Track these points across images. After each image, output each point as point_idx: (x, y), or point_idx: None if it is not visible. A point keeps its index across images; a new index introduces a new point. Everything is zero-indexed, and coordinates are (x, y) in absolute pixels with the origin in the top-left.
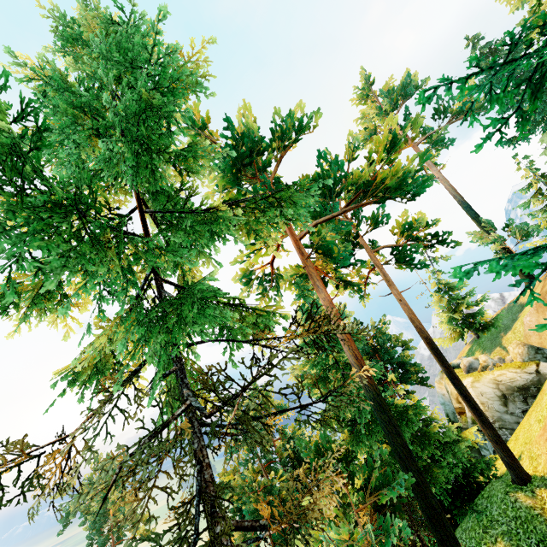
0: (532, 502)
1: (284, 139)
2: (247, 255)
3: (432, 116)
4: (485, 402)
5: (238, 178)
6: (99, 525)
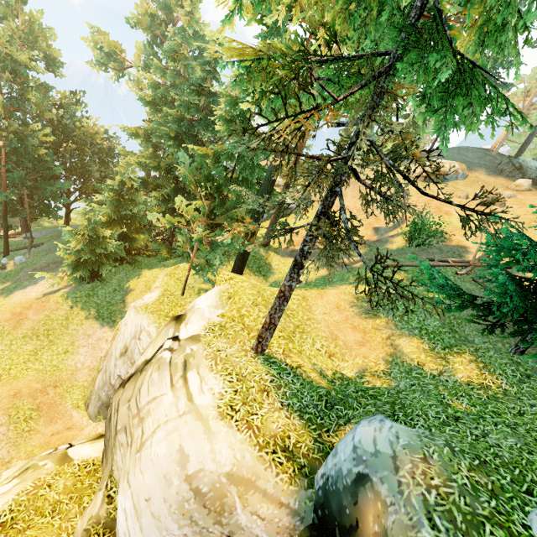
0: (264, 254)
1: None
2: None
3: None
4: None
5: None
6: None
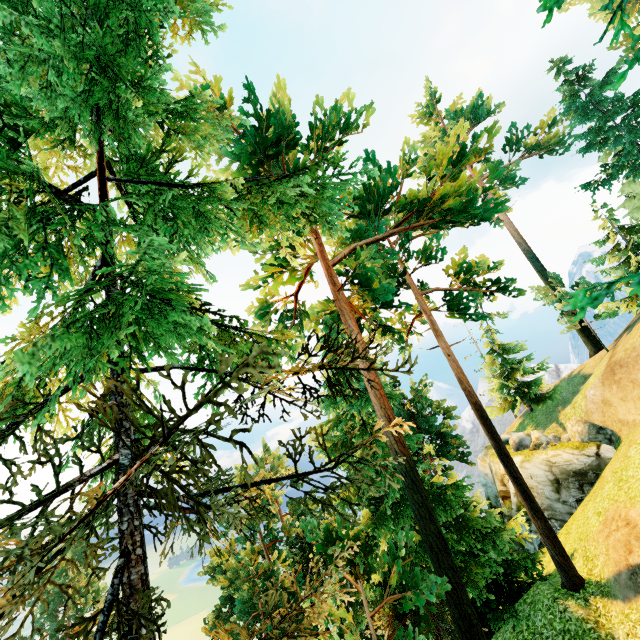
0: (584, 614)
1: (325, 138)
2: (265, 280)
3: (503, 148)
4: (535, 486)
5: (260, 173)
6: (52, 607)
